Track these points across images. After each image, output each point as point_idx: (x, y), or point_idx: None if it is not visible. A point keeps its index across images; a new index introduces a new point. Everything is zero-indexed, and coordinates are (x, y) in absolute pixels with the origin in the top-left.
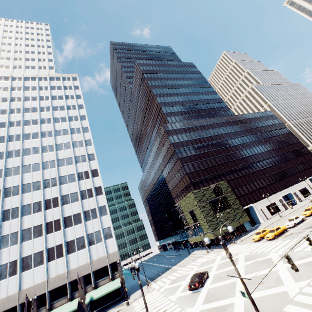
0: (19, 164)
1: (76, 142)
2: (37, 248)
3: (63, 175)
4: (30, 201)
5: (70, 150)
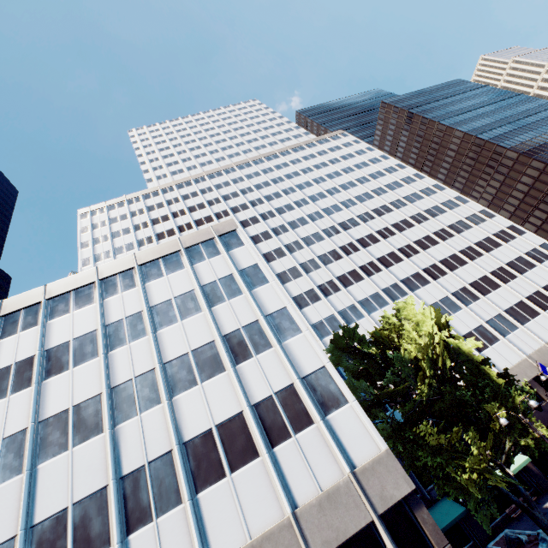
0: (383, 225)
1: (422, 191)
2: (511, 299)
3: (448, 225)
4: (441, 256)
5: (426, 199)
